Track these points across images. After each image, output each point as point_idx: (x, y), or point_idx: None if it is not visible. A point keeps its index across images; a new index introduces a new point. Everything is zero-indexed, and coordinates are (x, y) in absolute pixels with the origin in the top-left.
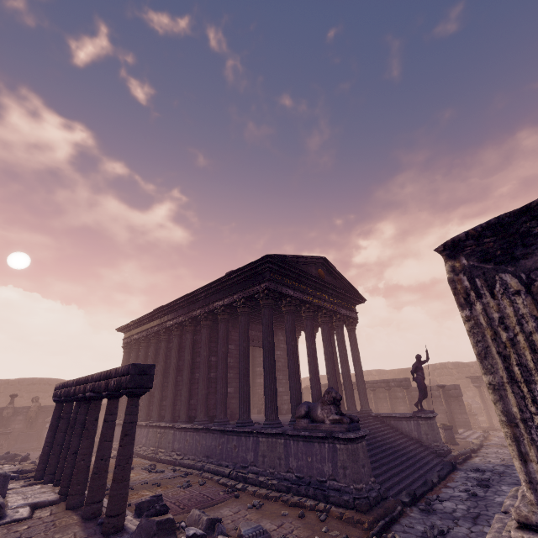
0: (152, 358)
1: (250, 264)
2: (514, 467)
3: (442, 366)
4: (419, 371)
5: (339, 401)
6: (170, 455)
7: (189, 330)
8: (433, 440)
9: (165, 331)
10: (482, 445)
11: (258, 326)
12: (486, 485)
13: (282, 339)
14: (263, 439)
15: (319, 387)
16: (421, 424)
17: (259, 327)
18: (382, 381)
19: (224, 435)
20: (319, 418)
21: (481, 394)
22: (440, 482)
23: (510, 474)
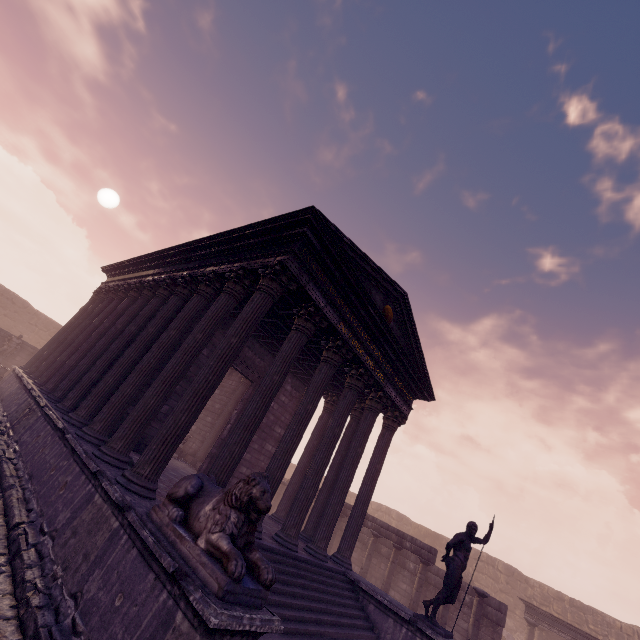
0: (106, 315)
1: (279, 217)
2: None
3: (490, 560)
4: (461, 551)
5: (258, 512)
6: (10, 444)
7: (159, 294)
8: None
9: (138, 286)
10: None
11: (263, 350)
12: None
13: (288, 388)
14: (99, 499)
15: (278, 476)
16: None
17: (263, 352)
18: (396, 531)
19: (71, 457)
20: (196, 522)
21: (530, 638)
22: None
23: None
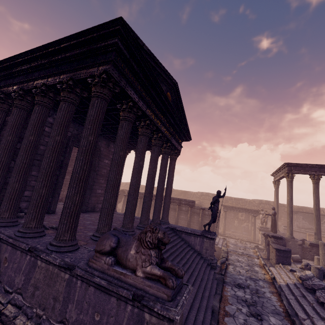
0: None
1: (90, 29)
2: (260, 283)
3: (207, 194)
4: (216, 203)
5: (165, 244)
6: None
7: None
8: (210, 255)
9: None
10: (228, 252)
11: None
12: (258, 315)
13: (113, 151)
14: (42, 264)
15: (135, 203)
16: (205, 241)
17: None
18: (177, 199)
19: None
20: (128, 262)
21: (225, 216)
22: (219, 304)
23: (263, 294)
